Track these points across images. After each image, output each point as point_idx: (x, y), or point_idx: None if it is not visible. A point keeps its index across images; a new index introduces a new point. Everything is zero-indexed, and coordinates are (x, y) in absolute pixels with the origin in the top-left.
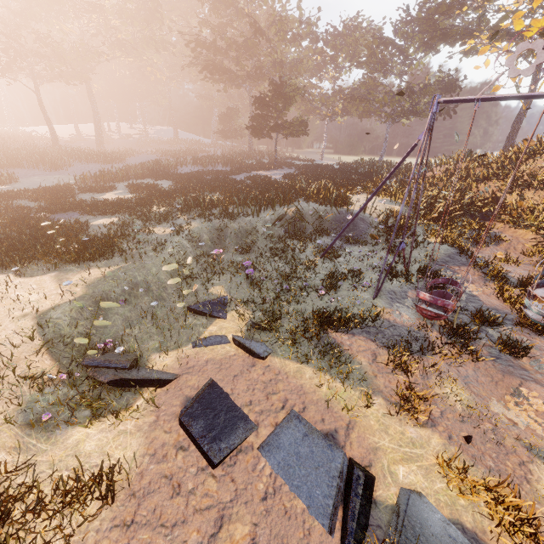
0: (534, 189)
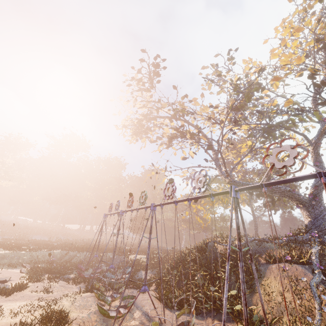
0: None
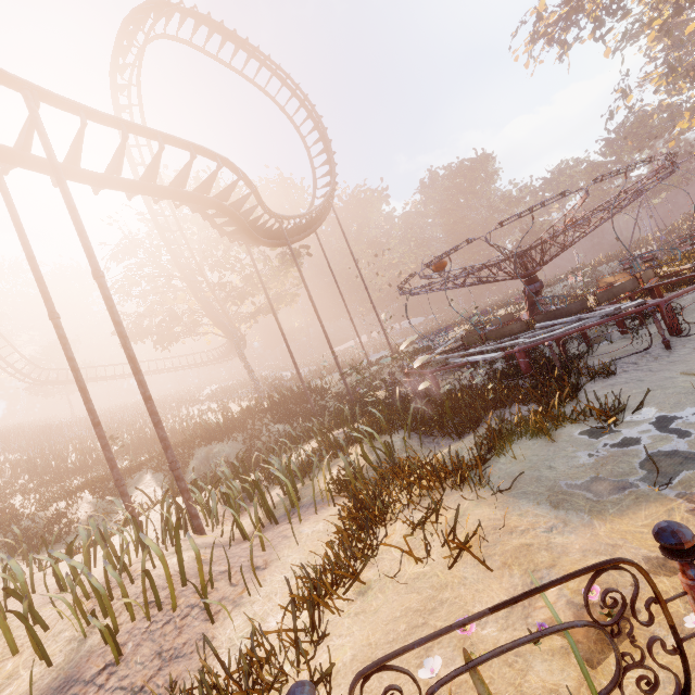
0: None
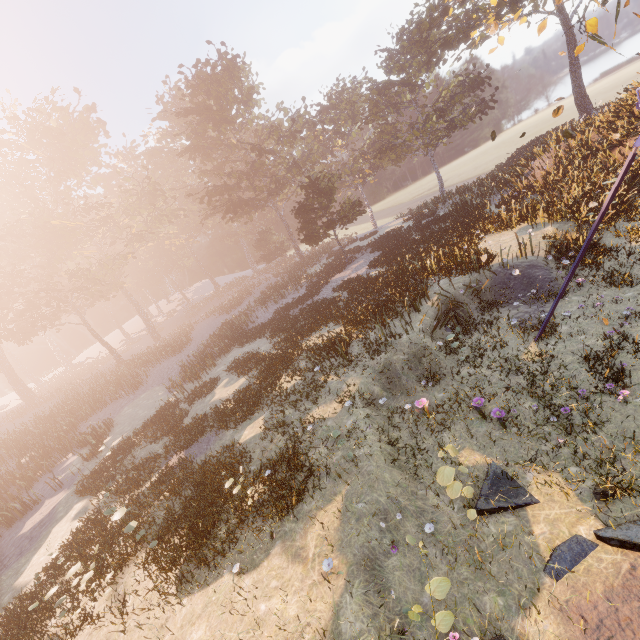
0: None
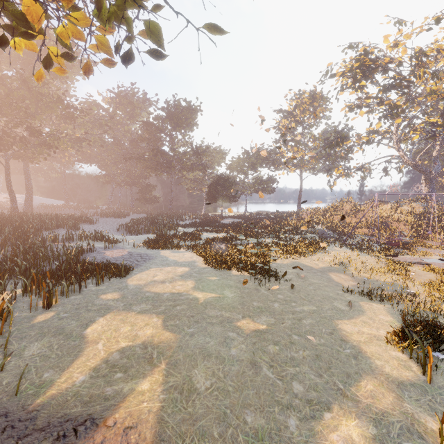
0: (351, 217)
